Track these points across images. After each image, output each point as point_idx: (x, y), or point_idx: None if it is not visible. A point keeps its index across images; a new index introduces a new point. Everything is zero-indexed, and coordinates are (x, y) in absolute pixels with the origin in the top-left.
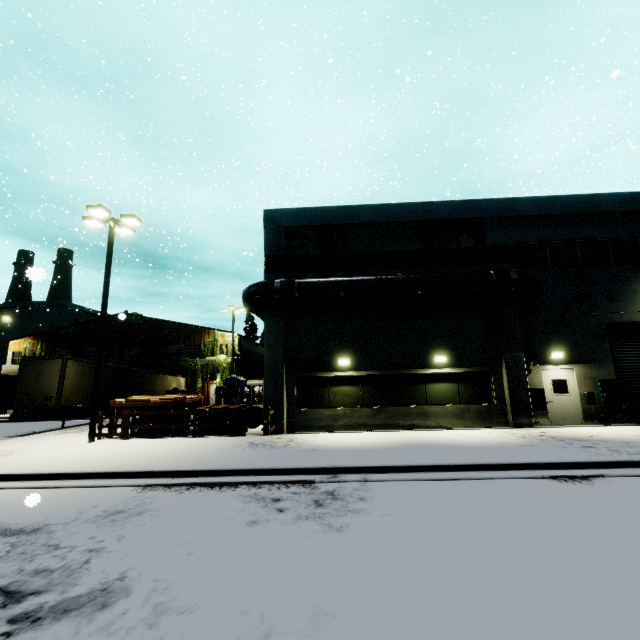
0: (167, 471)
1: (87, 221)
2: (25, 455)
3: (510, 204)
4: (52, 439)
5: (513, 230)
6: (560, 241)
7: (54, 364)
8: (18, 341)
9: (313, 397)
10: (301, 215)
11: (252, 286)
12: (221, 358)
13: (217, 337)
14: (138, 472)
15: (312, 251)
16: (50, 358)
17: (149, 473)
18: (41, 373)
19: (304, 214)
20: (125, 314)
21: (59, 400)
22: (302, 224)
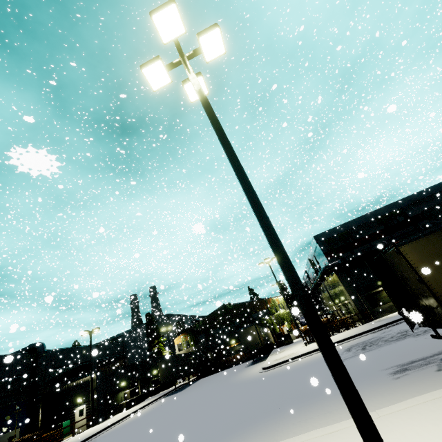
0: (372, 328)
1: (260, 264)
2: (302, 350)
3: (409, 198)
4: (284, 353)
5: (416, 207)
6: (438, 204)
7: (252, 328)
8: (177, 338)
9: (376, 302)
10: (329, 233)
11: (328, 266)
12: (282, 311)
13: (274, 301)
14: (363, 332)
15: (340, 244)
16: (249, 326)
17: (367, 331)
18: (248, 334)
19: (329, 232)
20: (224, 305)
21: (262, 343)
22: (331, 236)
